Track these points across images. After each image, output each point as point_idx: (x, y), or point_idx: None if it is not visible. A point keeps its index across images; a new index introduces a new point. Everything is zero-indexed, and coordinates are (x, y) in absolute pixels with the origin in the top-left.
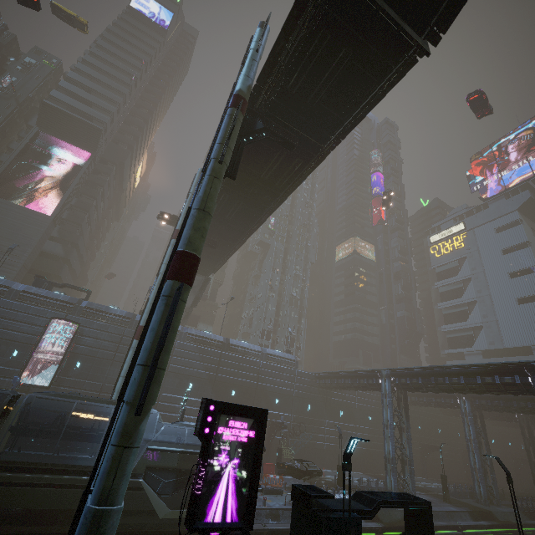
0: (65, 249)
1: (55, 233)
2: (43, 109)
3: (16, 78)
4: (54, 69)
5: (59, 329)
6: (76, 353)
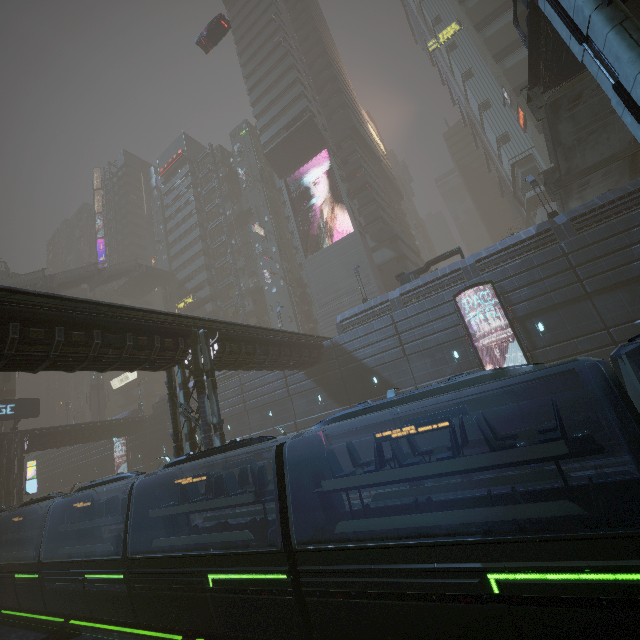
0: (391, 248)
1: (371, 244)
2: (270, 162)
3: (244, 169)
4: (249, 132)
5: (473, 305)
6: (521, 316)
